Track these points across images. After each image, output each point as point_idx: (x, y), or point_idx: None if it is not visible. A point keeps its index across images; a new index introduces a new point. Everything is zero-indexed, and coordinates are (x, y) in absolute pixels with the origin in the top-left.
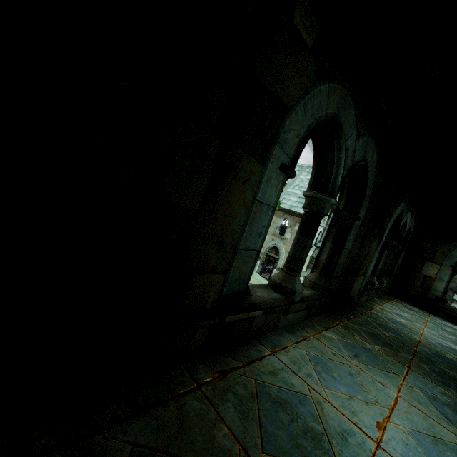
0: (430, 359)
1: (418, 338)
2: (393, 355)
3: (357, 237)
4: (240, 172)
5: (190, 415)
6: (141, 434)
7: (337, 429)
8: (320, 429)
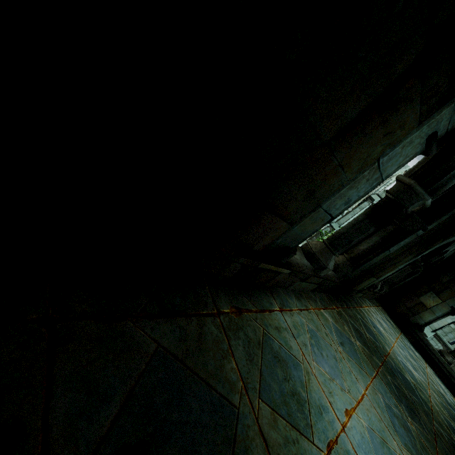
0: (394, 373)
1: (389, 350)
2: (368, 356)
3: (406, 245)
4: (395, 118)
5: (207, 338)
6: (166, 337)
7: (316, 402)
8: (304, 396)
